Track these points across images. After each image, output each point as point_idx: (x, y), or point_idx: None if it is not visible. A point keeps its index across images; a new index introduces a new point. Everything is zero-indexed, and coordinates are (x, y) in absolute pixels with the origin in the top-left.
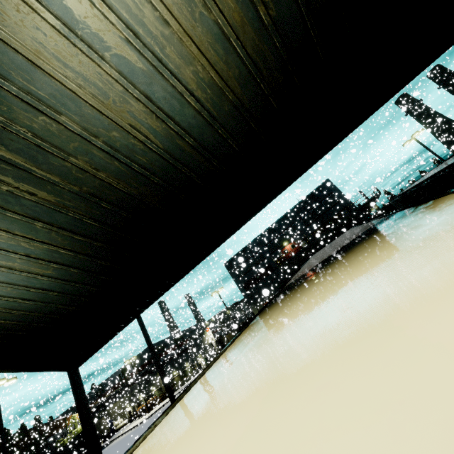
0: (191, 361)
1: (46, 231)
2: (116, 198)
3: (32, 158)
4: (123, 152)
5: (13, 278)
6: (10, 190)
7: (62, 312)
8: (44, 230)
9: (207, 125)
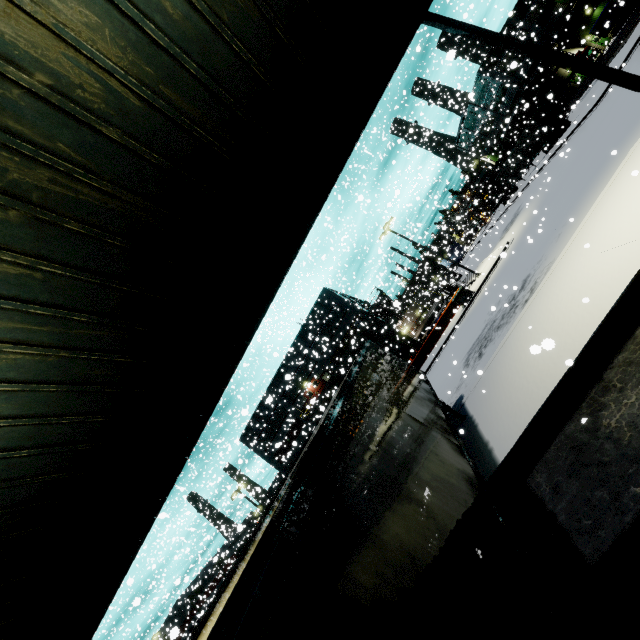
0: None
1: None
2: None
3: None
4: None
5: None
6: None
7: None
8: None
9: None
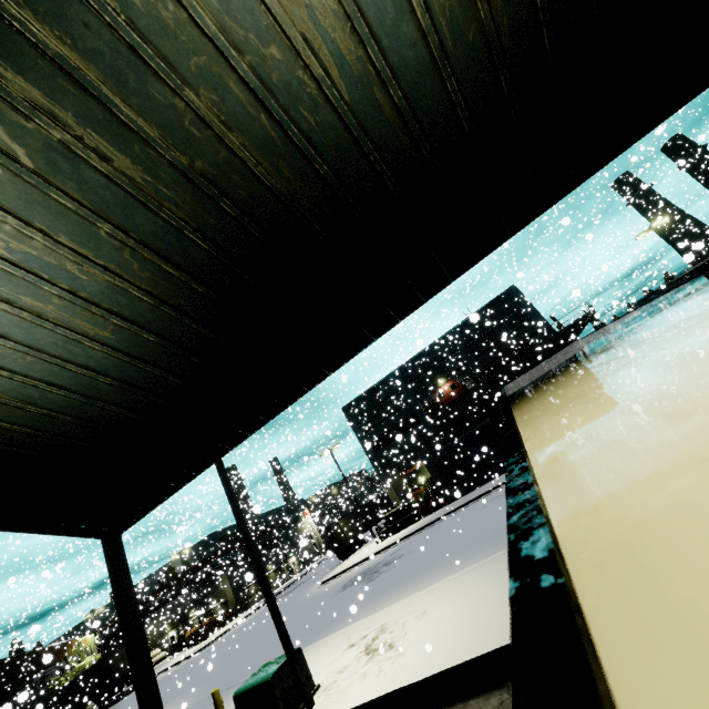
0: (278, 561)
1: (115, 245)
2: (249, 196)
3: (117, 76)
4: (279, 95)
5: (39, 336)
6: (66, 141)
7: (114, 420)
8: (111, 243)
9: (431, 66)
